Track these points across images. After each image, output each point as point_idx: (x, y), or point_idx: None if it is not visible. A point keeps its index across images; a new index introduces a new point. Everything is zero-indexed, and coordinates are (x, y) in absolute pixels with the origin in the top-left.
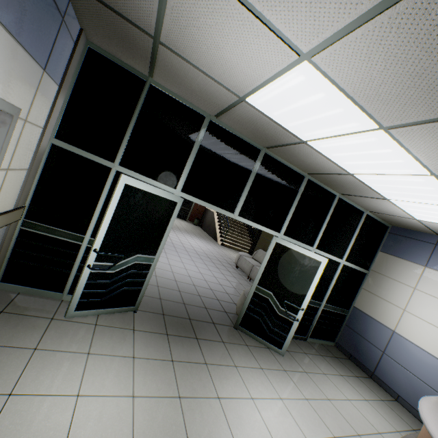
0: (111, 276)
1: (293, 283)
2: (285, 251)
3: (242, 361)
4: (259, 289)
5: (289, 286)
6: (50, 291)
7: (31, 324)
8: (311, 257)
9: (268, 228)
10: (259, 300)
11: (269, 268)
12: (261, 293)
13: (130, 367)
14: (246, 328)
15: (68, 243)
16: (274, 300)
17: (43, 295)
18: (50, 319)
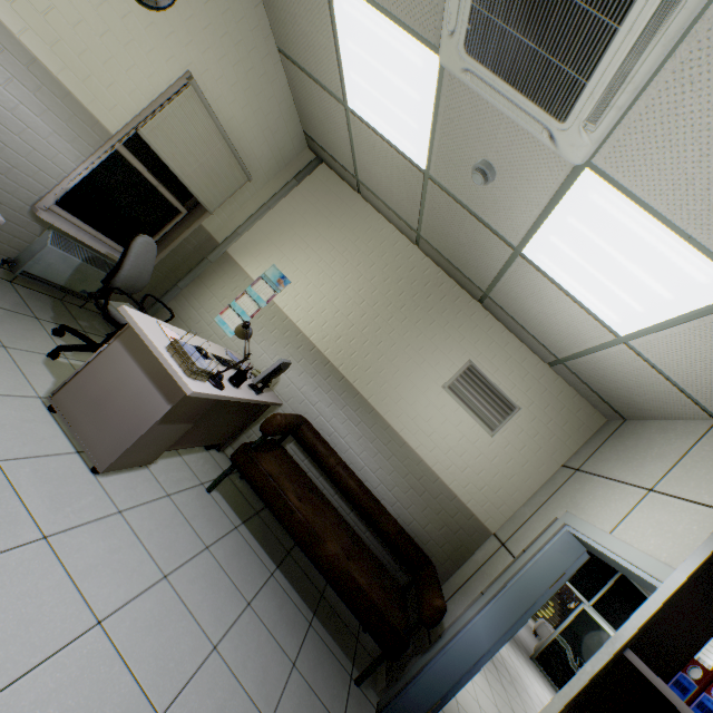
0: None
1: (589, 647)
2: (589, 618)
3: (534, 671)
4: (559, 637)
5: (586, 648)
6: None
7: None
8: (610, 634)
9: (579, 593)
10: (557, 646)
11: (572, 625)
12: (560, 641)
13: None
14: (540, 663)
15: None
16: (569, 652)
17: None
18: None
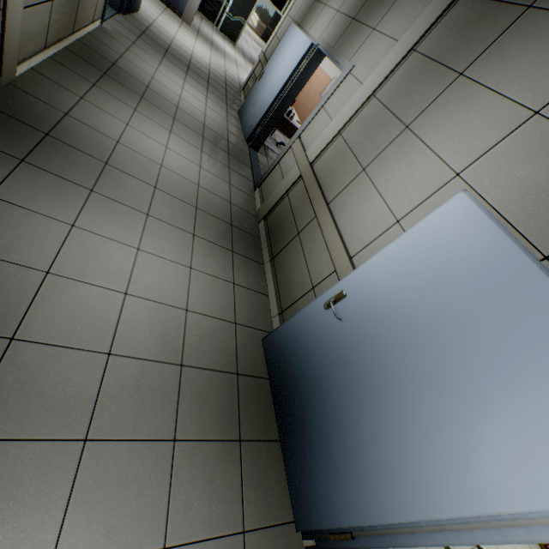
0: (231, 23)
1: None
2: None
3: None
4: None
5: None
6: (210, 22)
7: (209, 27)
8: None
9: None
10: None
11: None
12: None
13: (234, 52)
14: None
15: (219, 2)
16: None
17: (208, 23)
18: (213, 30)
